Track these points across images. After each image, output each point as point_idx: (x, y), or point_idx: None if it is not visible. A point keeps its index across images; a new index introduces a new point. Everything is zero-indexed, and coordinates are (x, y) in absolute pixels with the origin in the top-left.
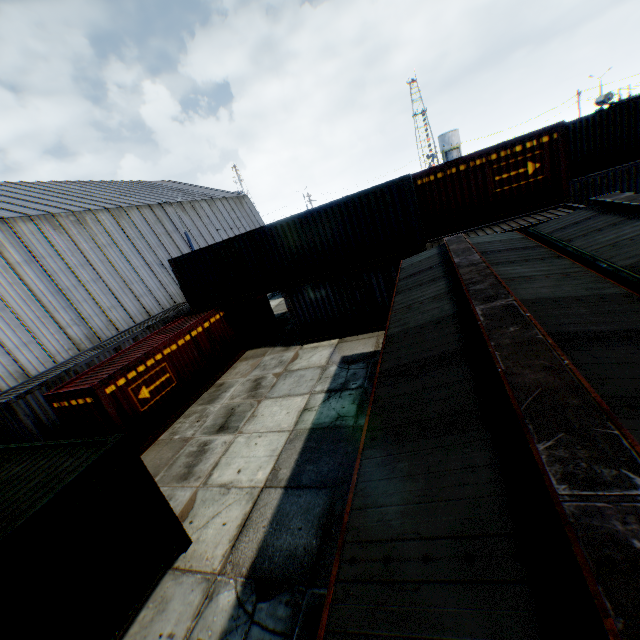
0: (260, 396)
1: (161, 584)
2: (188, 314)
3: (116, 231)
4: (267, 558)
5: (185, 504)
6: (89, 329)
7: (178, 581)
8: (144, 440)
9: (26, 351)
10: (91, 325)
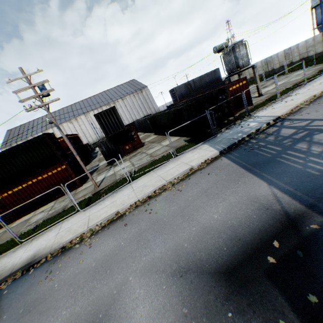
0: None
1: None
2: None
3: (85, 120)
4: None
5: None
6: None
7: None
8: None
9: None
10: None
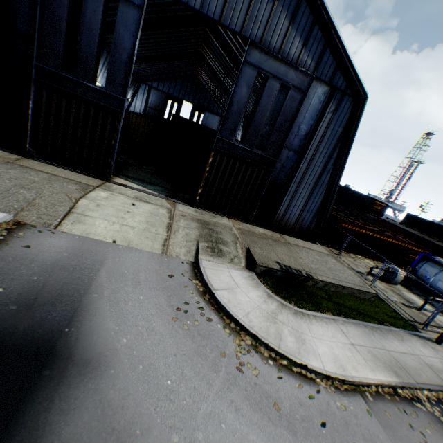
0: None
1: None
2: None
3: None
4: None
5: None
6: None
7: None
8: None
9: None
10: None
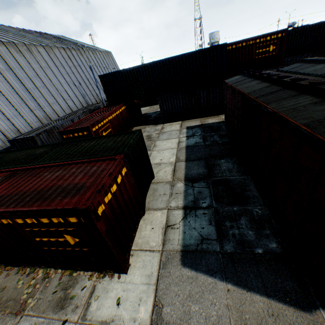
0: (154, 140)
1: (150, 186)
2: (105, 106)
3: (49, 60)
4: (189, 176)
5: None
6: (44, 113)
7: (157, 185)
8: None
9: (16, 119)
10: (45, 111)
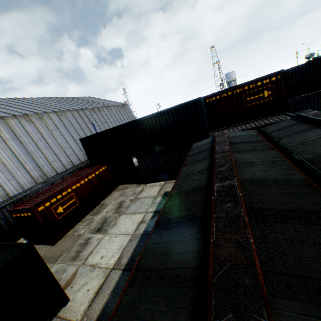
0: (120, 212)
1: None
2: (89, 166)
3: (59, 122)
4: (106, 315)
5: (71, 275)
6: (42, 172)
7: None
8: (59, 235)
9: (9, 183)
10: (43, 170)
